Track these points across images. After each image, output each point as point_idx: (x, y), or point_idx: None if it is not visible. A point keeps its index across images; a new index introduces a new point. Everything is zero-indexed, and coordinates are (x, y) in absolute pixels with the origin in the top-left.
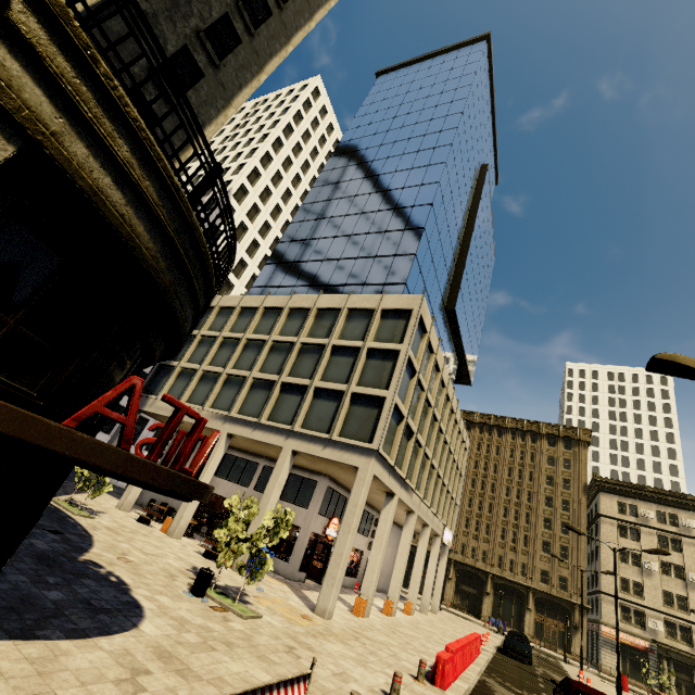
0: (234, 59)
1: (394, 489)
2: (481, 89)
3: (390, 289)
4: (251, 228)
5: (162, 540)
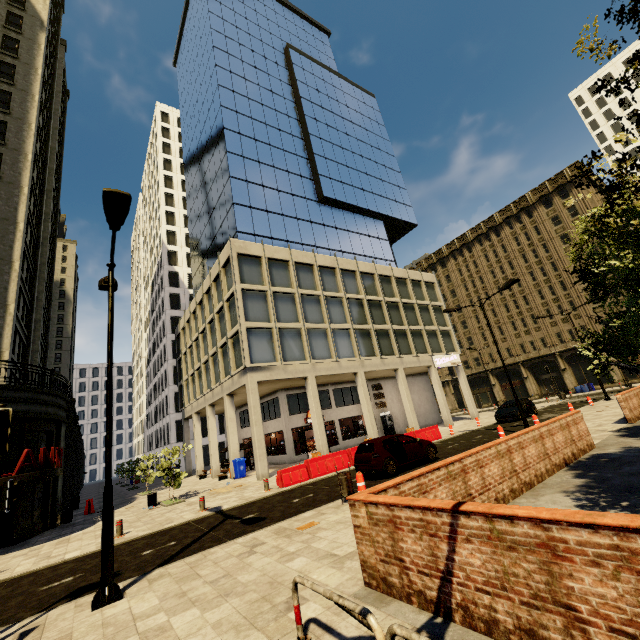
0: None
1: (302, 374)
2: None
3: None
4: None
5: (198, 483)
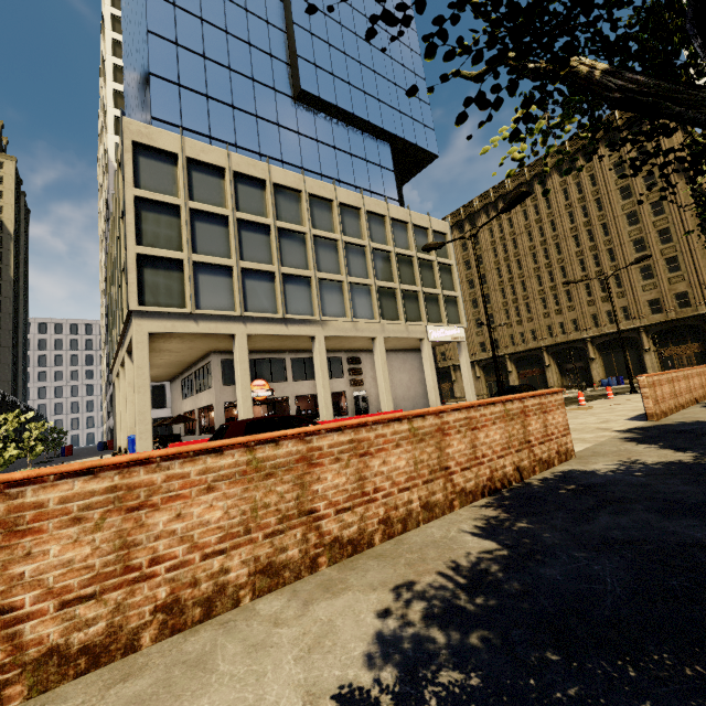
0: None
1: (226, 330)
2: None
3: None
4: None
5: None
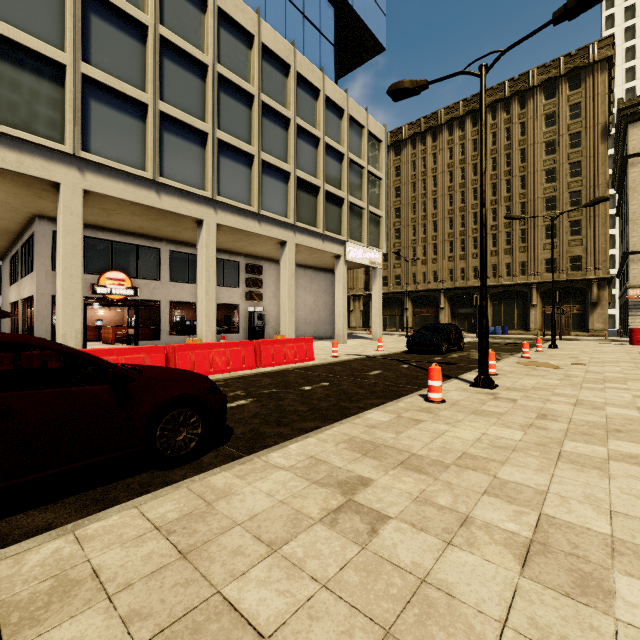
0: None
1: (40, 172)
2: None
3: None
4: None
5: None
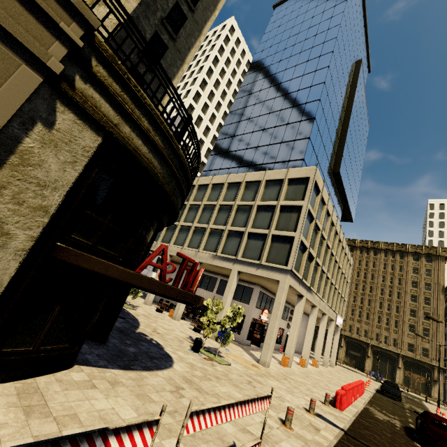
0: (183, 31)
1: (303, 293)
2: (354, 1)
3: (293, 164)
4: (198, 132)
5: (170, 321)
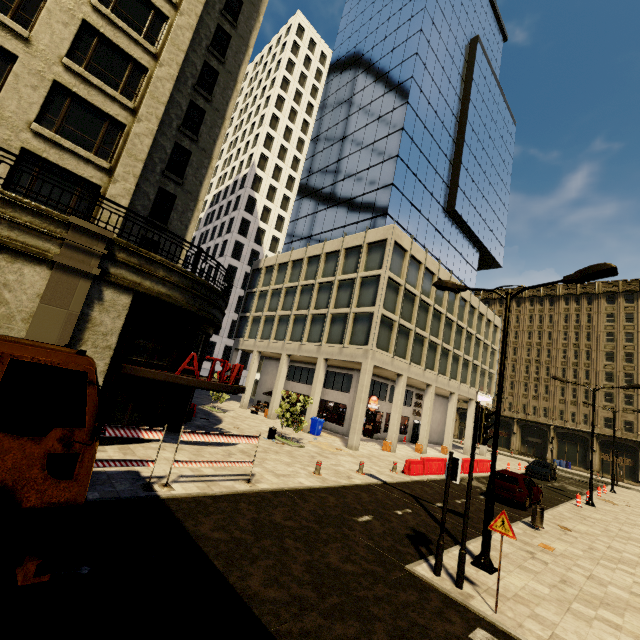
0: (204, 127)
1: (400, 371)
2: None
3: (376, 221)
4: (279, 187)
5: (263, 420)
